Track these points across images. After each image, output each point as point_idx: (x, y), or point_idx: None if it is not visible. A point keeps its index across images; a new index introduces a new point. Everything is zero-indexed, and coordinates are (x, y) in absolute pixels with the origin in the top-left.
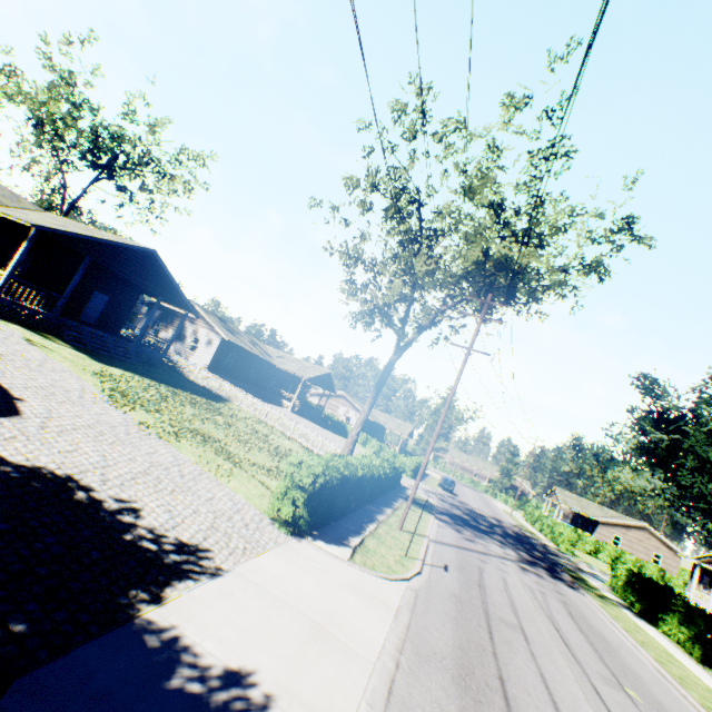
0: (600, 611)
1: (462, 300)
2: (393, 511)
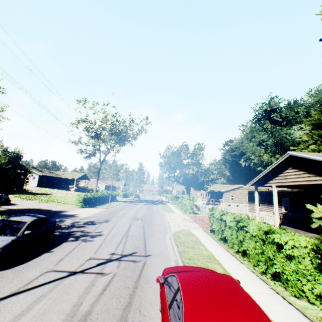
0: (160, 206)
1: (115, 144)
2: (110, 203)
